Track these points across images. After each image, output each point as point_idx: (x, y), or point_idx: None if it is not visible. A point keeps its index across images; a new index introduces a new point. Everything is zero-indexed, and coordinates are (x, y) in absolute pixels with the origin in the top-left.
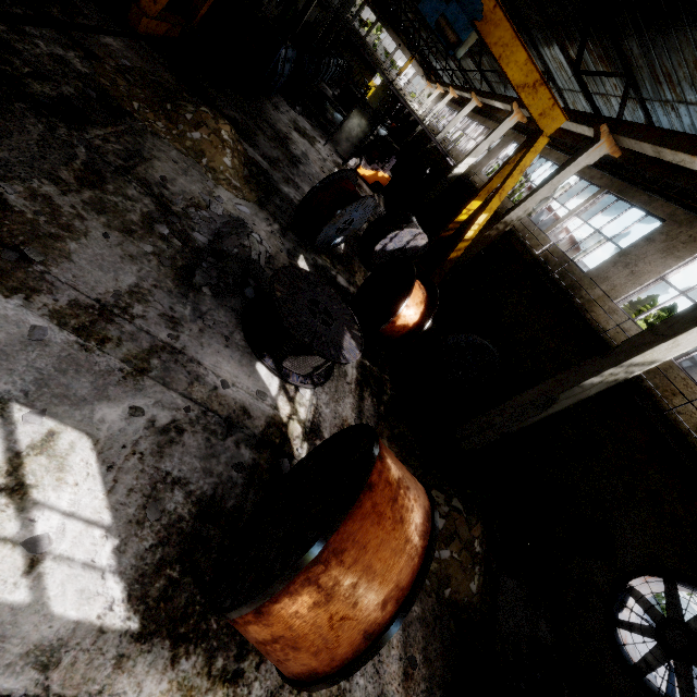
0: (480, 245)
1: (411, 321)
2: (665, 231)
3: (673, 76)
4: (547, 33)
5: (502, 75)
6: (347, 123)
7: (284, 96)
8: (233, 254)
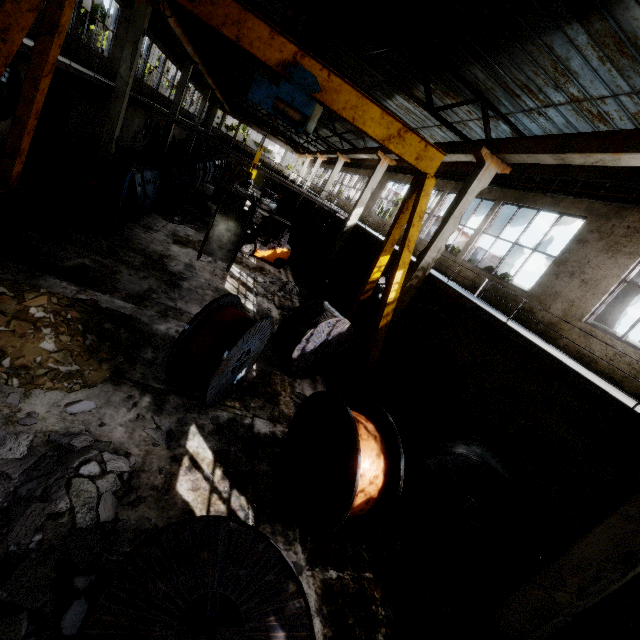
0: (406, 297)
1: (373, 491)
2: (594, 228)
3: (531, 86)
4: (384, 88)
5: (357, 133)
6: (213, 232)
7: (159, 212)
8: (31, 549)
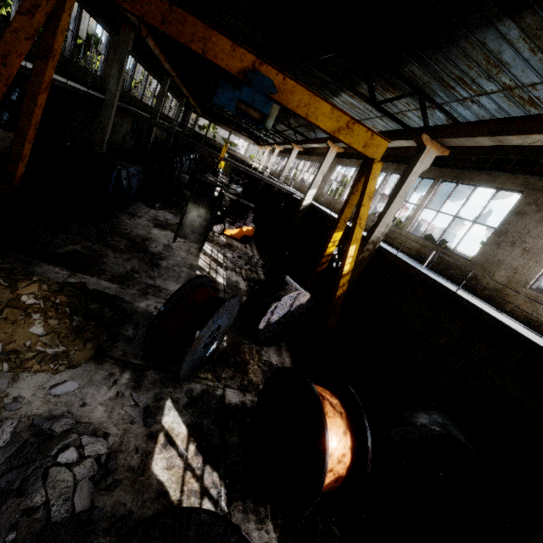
0: (359, 268)
1: (342, 469)
2: (531, 201)
3: (465, 78)
4: (331, 88)
5: (308, 126)
6: (186, 218)
7: (143, 200)
8: None
